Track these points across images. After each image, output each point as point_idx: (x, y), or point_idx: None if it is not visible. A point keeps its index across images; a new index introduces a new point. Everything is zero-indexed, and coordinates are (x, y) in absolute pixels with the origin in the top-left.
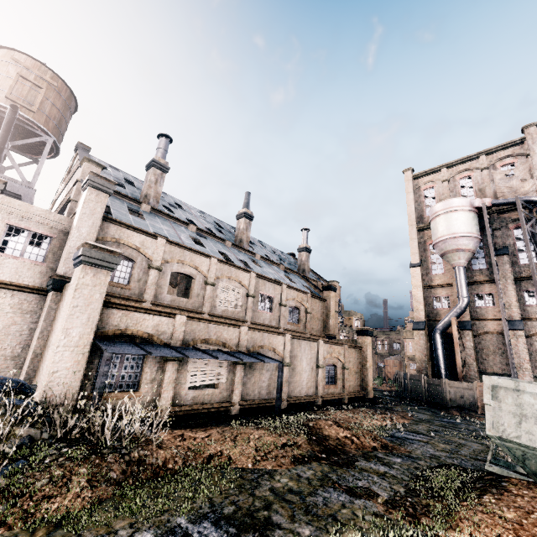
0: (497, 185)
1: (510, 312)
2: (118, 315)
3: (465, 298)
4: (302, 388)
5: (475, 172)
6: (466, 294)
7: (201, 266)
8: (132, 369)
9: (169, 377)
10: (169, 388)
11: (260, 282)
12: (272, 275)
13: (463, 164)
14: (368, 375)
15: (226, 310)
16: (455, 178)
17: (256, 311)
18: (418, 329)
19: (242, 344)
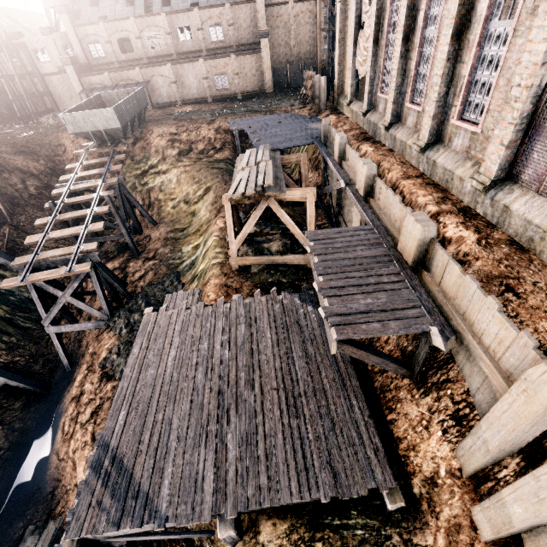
0: None
1: None
2: (87, 79)
3: None
4: (194, 94)
5: None
6: None
7: (128, 28)
8: None
9: None
10: None
11: (173, 17)
12: None
13: None
14: (265, 76)
15: (157, 52)
16: None
17: (179, 44)
18: None
19: (140, 78)
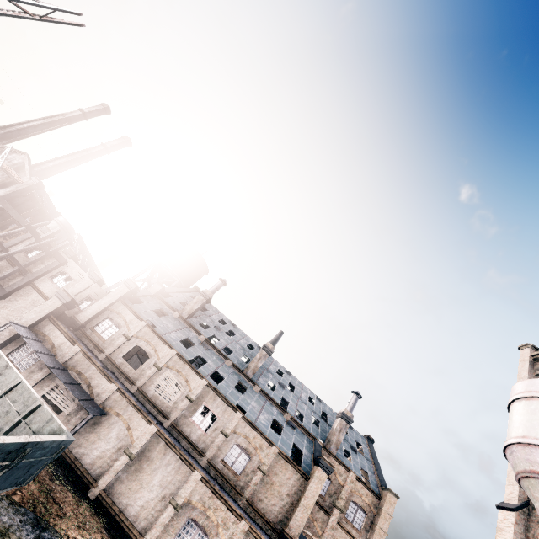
0: None
1: None
2: (51, 327)
3: None
4: (132, 506)
5: None
6: None
7: (161, 351)
8: (33, 360)
9: (38, 376)
10: (32, 383)
11: (211, 394)
12: (242, 402)
13: None
14: None
15: (157, 396)
16: None
17: (187, 418)
18: None
19: (102, 396)
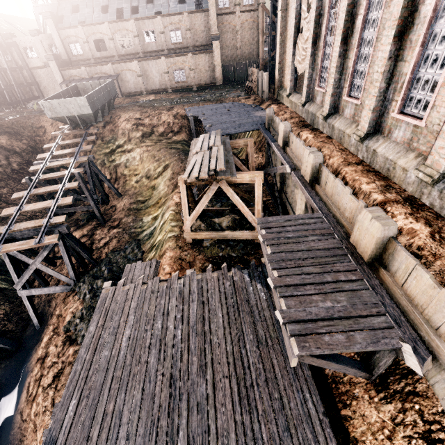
0: None
1: None
2: (67, 72)
3: None
4: (156, 86)
5: None
6: None
7: (103, 31)
8: None
9: None
10: None
11: (140, 23)
12: (156, 9)
13: None
14: (216, 71)
15: (126, 51)
16: None
17: (145, 44)
18: None
19: (111, 72)
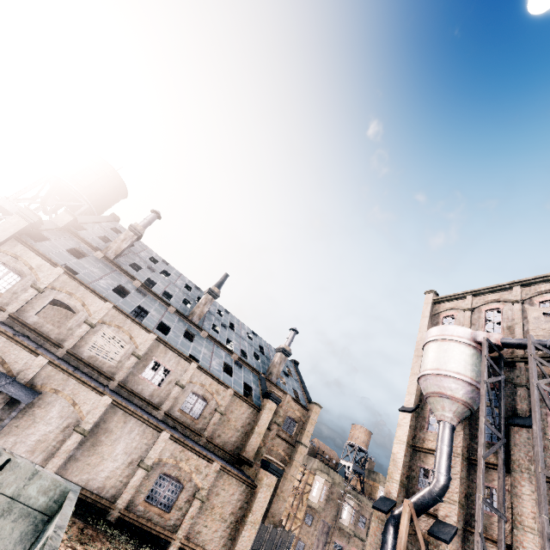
0: (530, 325)
1: (521, 537)
2: None
3: (440, 475)
4: (94, 479)
5: (506, 304)
6: (443, 469)
7: (91, 305)
8: None
9: None
10: None
11: (161, 348)
12: (194, 351)
13: (493, 293)
14: (243, 534)
15: (95, 357)
16: (480, 308)
17: (136, 376)
18: (379, 509)
19: (27, 373)
